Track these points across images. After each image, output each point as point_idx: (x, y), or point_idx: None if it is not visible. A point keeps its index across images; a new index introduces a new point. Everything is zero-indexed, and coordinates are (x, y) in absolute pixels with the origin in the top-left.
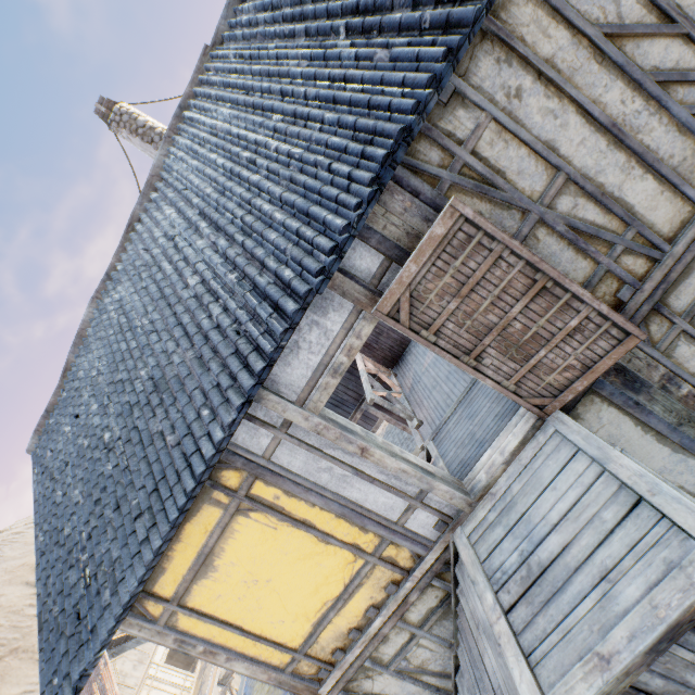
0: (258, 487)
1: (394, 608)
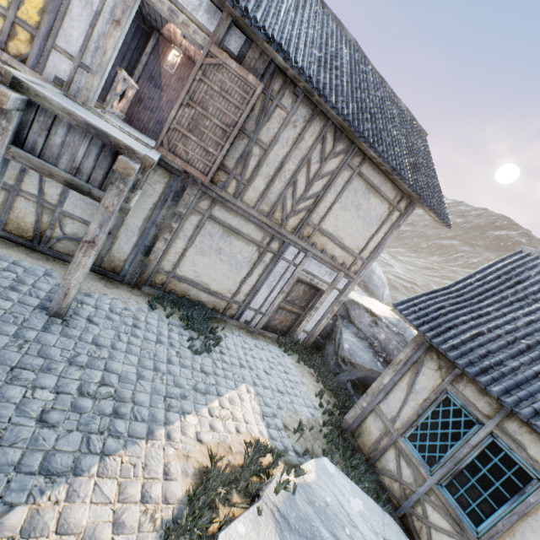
0: None
1: None
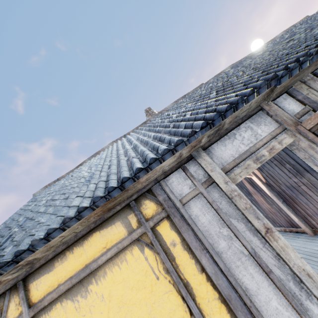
0: (164, 226)
1: None
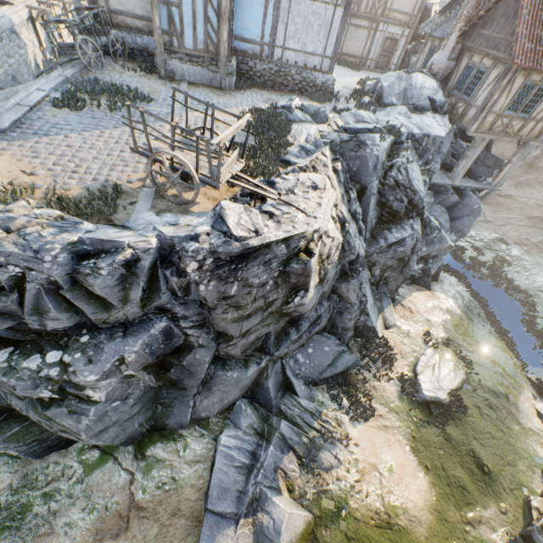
0: None
1: None
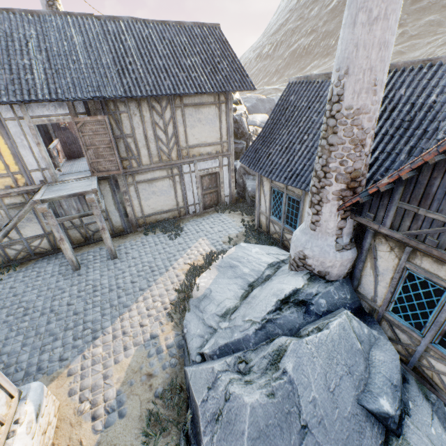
0: None
1: (3, 193)
